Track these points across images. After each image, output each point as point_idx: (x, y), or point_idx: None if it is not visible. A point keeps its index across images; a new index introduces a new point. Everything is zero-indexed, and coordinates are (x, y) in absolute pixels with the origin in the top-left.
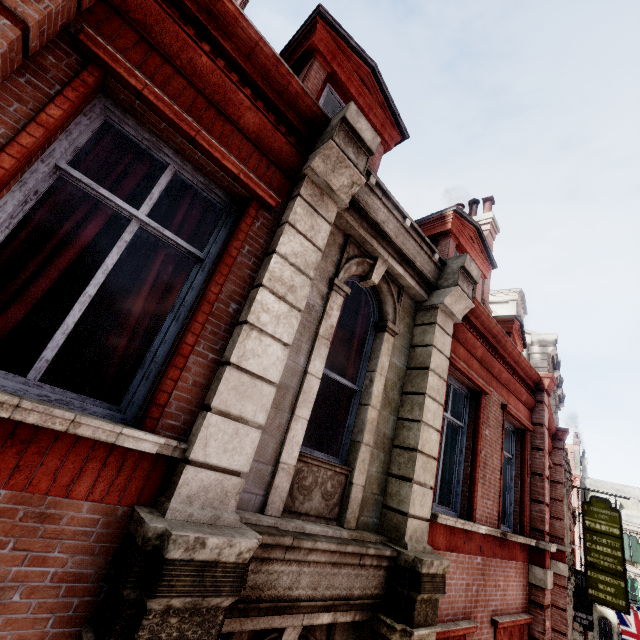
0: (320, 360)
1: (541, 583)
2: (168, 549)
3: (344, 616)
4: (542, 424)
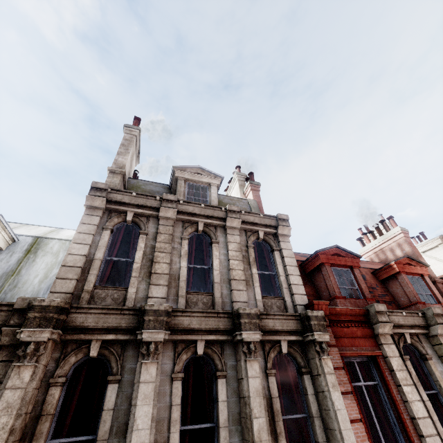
0: (423, 392)
1: None
2: None
3: None
4: None
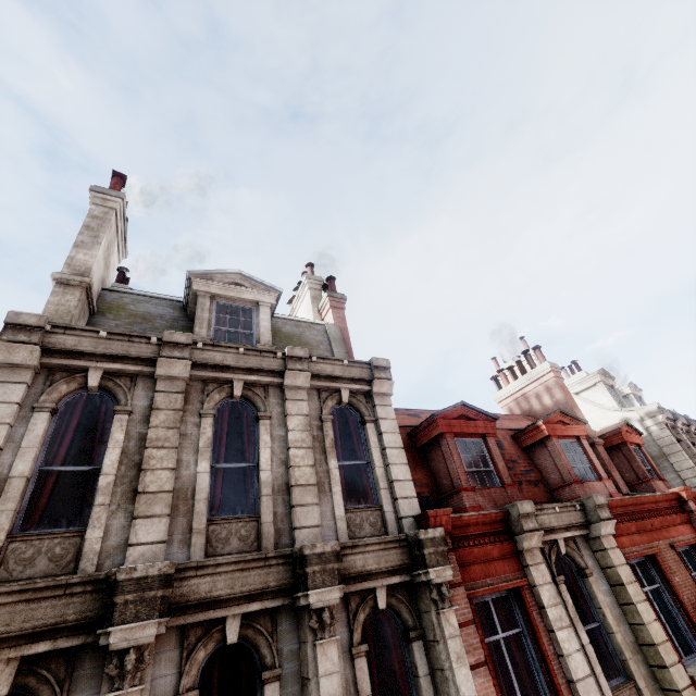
0: (582, 632)
1: None
2: None
3: None
4: None
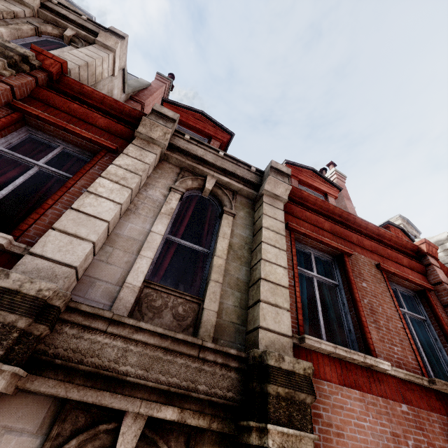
0: (162, 225)
1: None
2: None
3: (195, 419)
4: (440, 282)
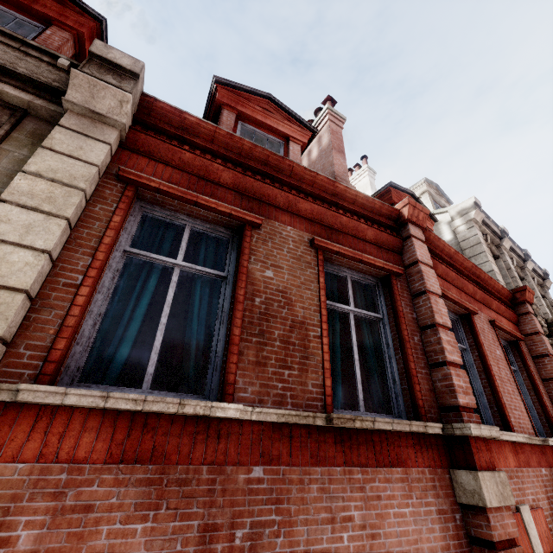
0: None
1: (475, 499)
2: None
3: None
4: (416, 261)
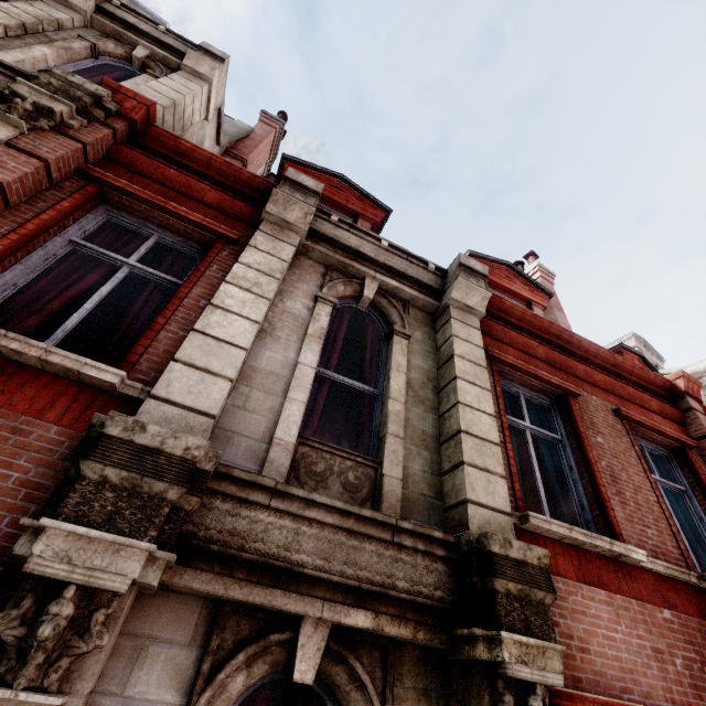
0: (312, 353)
1: None
2: (106, 424)
3: (395, 627)
4: None
